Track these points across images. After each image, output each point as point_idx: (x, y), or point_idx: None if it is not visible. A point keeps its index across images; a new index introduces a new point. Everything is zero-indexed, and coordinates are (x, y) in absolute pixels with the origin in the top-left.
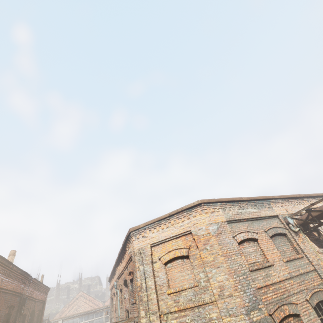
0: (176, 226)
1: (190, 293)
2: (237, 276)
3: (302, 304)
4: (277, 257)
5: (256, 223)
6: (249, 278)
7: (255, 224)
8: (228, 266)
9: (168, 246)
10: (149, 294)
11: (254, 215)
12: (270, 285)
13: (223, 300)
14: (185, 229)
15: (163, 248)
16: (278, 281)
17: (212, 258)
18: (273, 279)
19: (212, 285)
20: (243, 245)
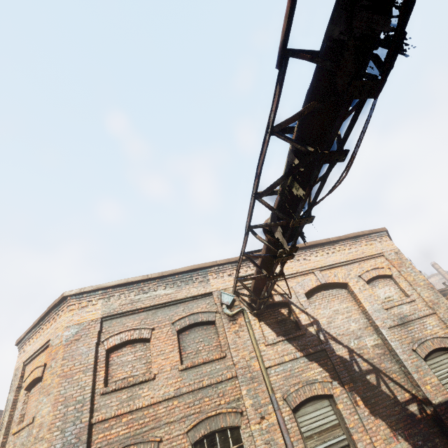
0: (45, 334)
1: (25, 434)
2: (66, 406)
3: (173, 439)
4: (171, 364)
5: (163, 311)
6: (85, 407)
7: (160, 314)
8: (58, 392)
9: (36, 363)
10: (0, 435)
11: (162, 300)
12: (126, 414)
13: (35, 445)
14: (48, 337)
15: (32, 367)
16: (145, 406)
17: (50, 381)
18: (138, 403)
19: (36, 422)
20: (119, 352)
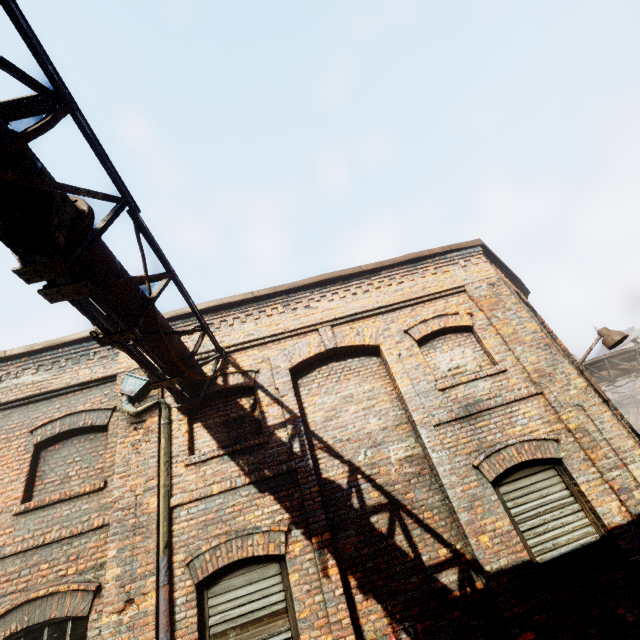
0: None
1: None
2: None
3: None
4: (5, 504)
5: (23, 412)
6: None
7: (16, 417)
8: None
9: None
10: None
11: (25, 392)
12: None
13: None
14: None
15: None
16: None
17: None
18: None
19: None
20: None
